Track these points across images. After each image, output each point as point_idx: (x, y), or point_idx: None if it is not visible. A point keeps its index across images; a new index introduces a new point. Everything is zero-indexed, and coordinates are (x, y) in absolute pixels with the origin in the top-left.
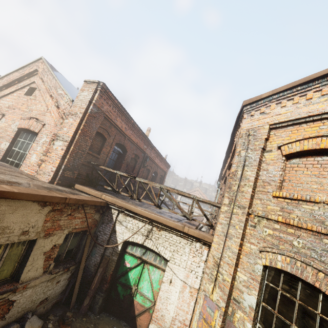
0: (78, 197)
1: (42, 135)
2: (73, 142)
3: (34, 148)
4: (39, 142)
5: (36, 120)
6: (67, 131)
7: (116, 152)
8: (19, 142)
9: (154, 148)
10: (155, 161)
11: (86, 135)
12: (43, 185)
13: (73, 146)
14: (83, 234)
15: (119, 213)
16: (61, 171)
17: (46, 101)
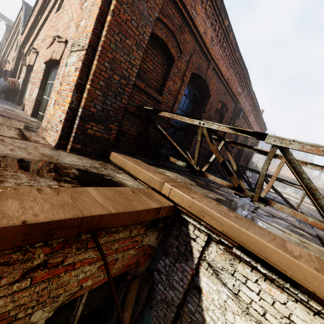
0: (69, 200)
1: (64, 61)
2: (97, 50)
3: (54, 87)
4: (59, 76)
5: (58, 39)
6: (85, 25)
7: (190, 99)
8: (48, 86)
9: (252, 94)
10: (248, 119)
11: (127, 34)
12: (4, 152)
13: (96, 59)
14: (119, 277)
15: (209, 240)
16: (76, 121)
17: (70, 1)
